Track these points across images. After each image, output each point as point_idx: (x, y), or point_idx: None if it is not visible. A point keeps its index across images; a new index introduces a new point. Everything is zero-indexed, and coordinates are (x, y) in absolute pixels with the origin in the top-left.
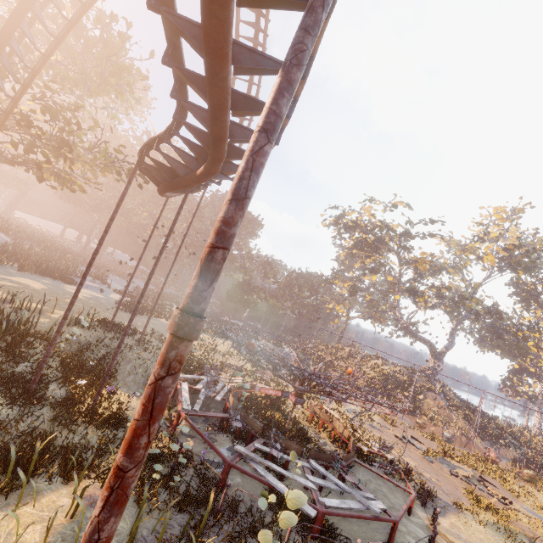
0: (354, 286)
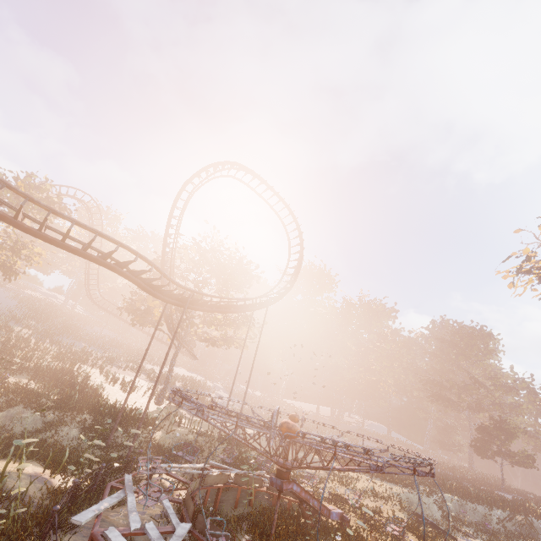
0: None
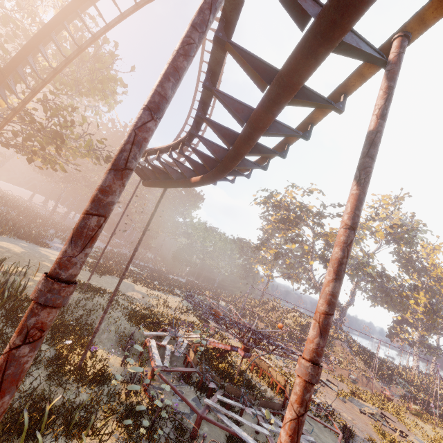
0: (278, 252)
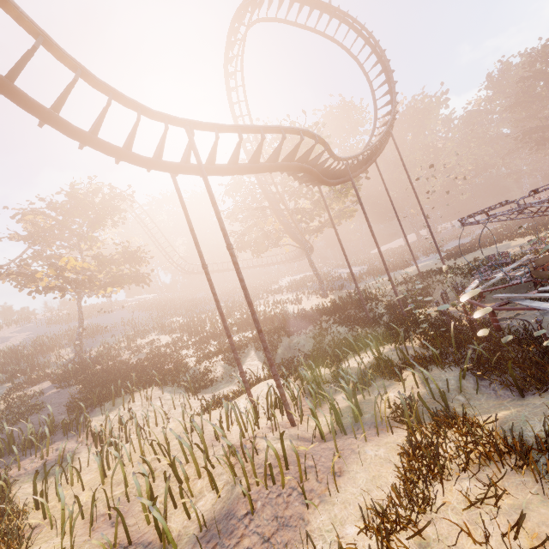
0: None
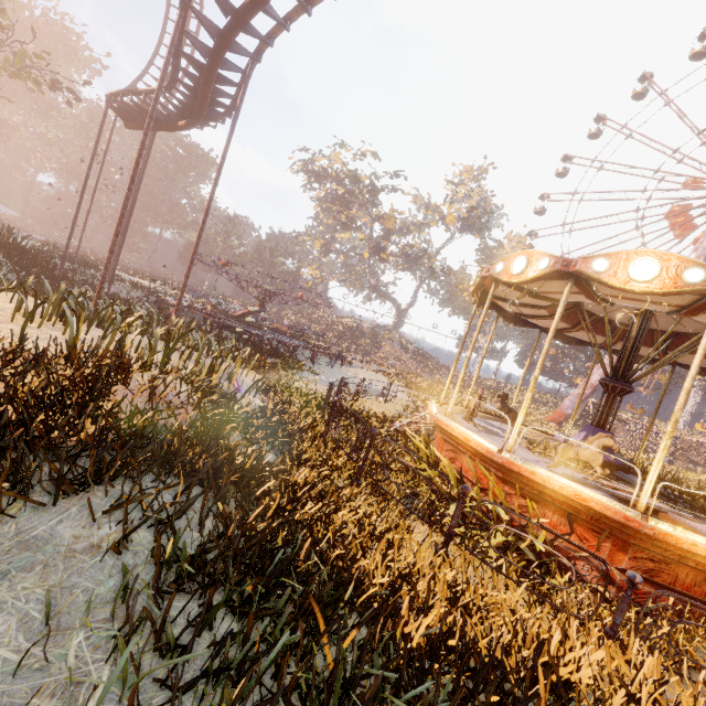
0: (326, 244)
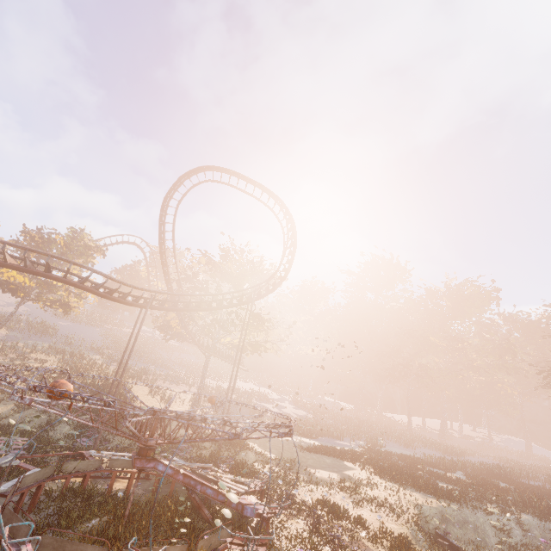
0: None
